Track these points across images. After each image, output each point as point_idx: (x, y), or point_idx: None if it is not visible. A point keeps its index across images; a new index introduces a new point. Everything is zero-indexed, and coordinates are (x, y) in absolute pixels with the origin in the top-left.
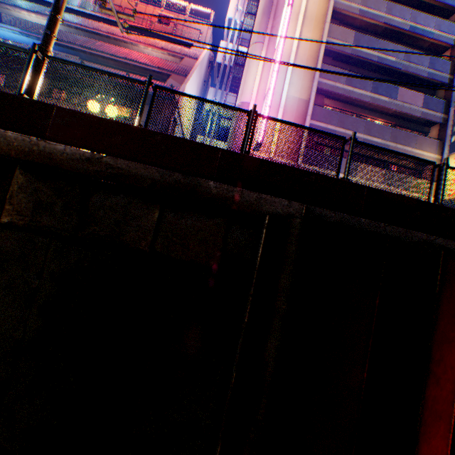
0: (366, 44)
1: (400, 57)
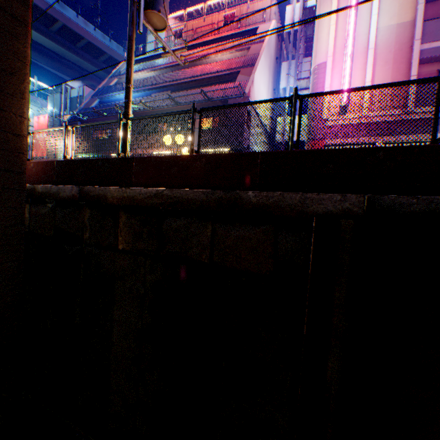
0: None
1: None
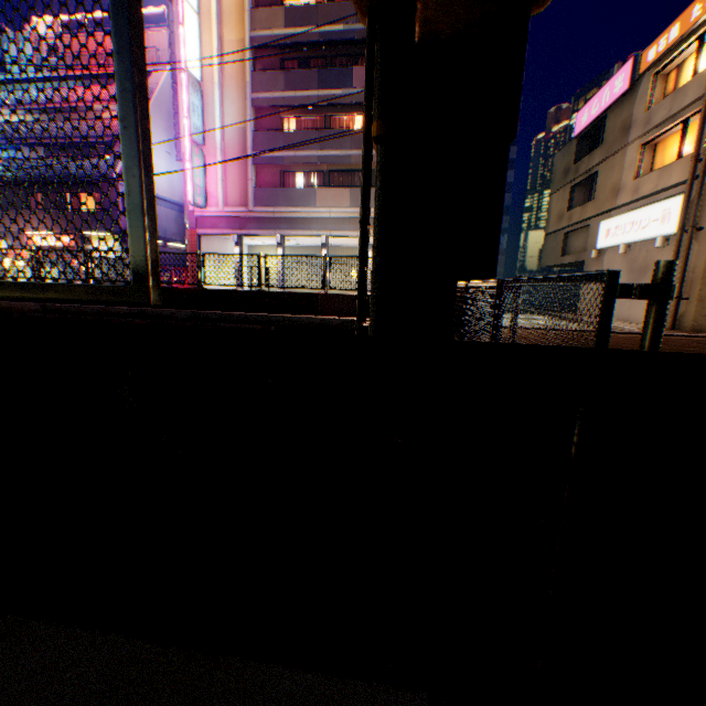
0: (302, 20)
1: (351, 21)
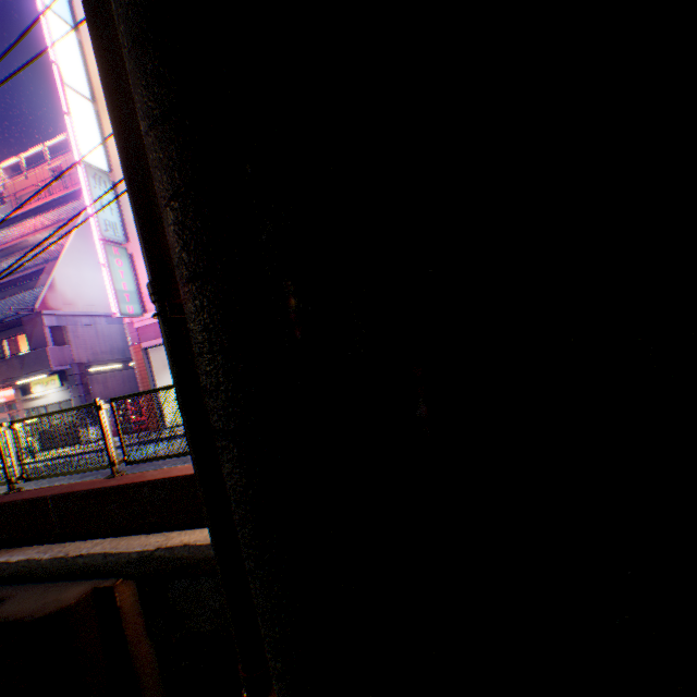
0: None
1: None
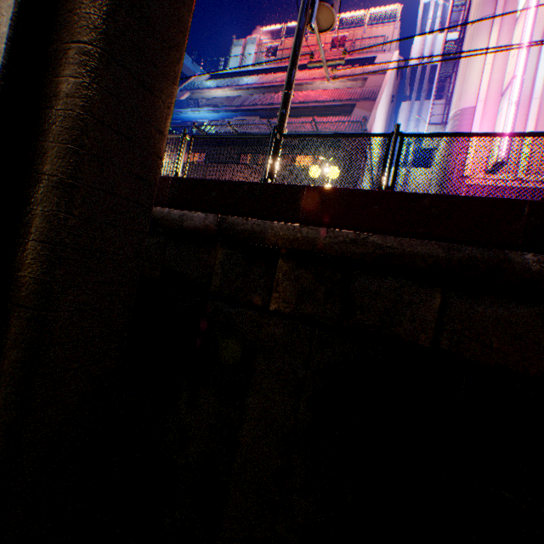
0: None
1: None
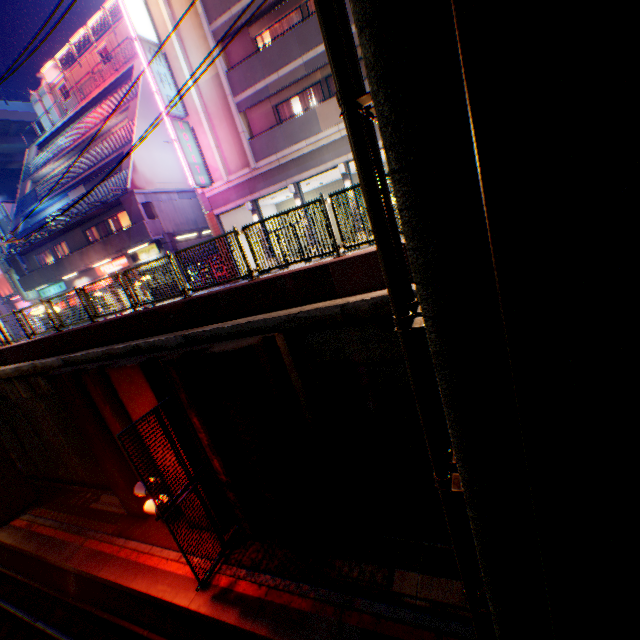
0: None
1: None
